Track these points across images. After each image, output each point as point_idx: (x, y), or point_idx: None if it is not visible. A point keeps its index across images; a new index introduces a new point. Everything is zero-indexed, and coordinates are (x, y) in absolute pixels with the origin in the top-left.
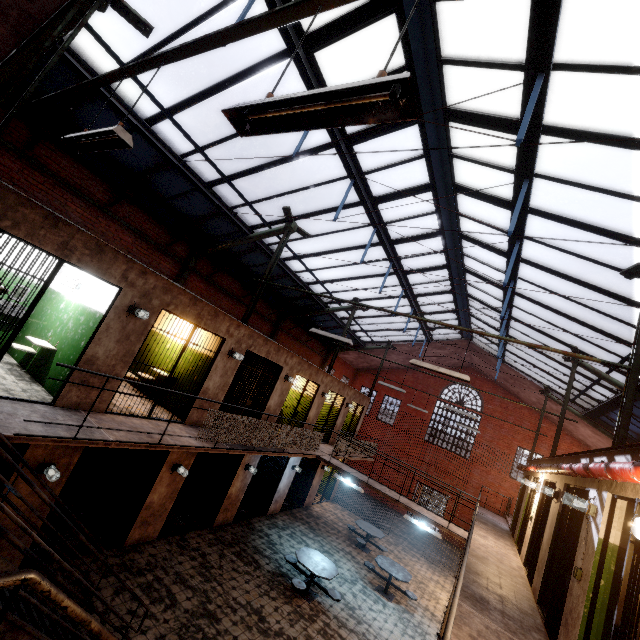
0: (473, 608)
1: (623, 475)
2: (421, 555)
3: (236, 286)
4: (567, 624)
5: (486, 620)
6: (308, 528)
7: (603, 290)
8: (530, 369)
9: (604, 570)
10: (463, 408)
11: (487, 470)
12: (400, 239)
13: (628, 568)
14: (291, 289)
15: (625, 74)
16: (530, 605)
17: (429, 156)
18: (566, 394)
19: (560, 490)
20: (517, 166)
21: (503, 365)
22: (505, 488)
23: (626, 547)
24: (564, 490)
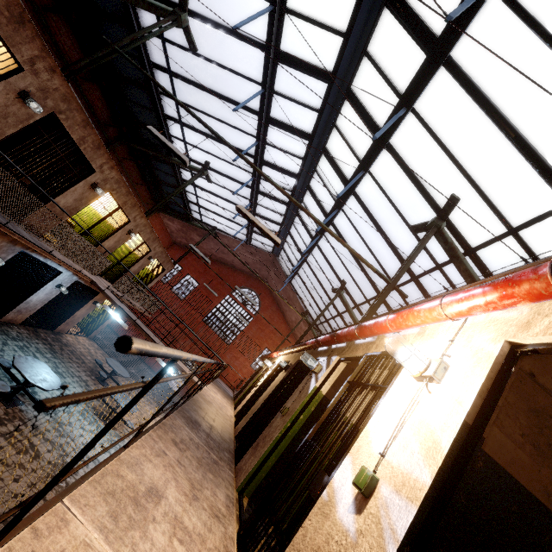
0: (186, 425)
1: (375, 325)
2: (155, 401)
3: (77, 57)
4: (257, 446)
5: (193, 435)
6: (48, 349)
7: (389, 240)
8: (305, 294)
9: (307, 409)
10: (244, 308)
11: (237, 357)
12: (277, 120)
13: (336, 400)
14: (147, 76)
15: (533, 31)
16: (230, 437)
17: (347, 41)
18: (322, 311)
19: (292, 364)
20: (406, 91)
21: (289, 285)
22: (243, 372)
23: (329, 397)
24: (295, 364)
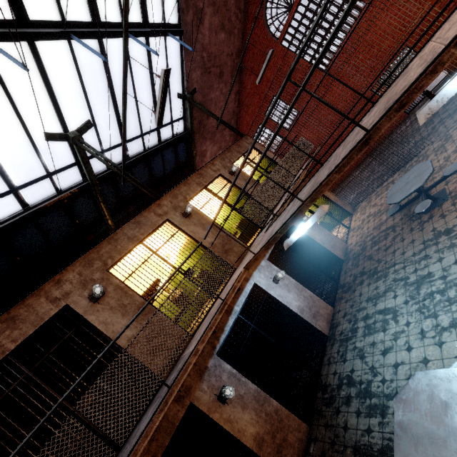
0: None
1: None
2: None
3: None
4: None
5: None
6: (369, 281)
7: None
8: None
9: None
10: (297, 3)
11: None
12: None
13: None
14: None
15: None
16: None
17: None
18: None
19: None
20: None
21: None
22: None
23: None
24: None
